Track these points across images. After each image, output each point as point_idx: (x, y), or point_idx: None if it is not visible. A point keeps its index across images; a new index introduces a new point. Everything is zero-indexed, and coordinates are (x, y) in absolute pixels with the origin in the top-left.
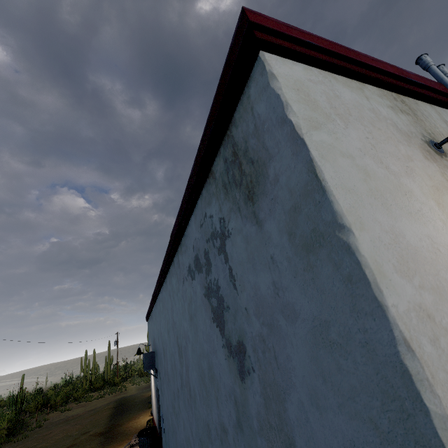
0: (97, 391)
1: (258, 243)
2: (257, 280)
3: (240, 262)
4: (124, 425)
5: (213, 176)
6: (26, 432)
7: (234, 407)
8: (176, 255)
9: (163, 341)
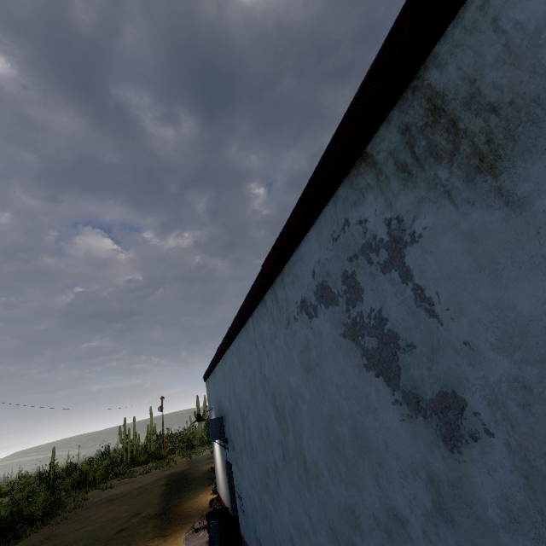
0: (141, 466)
1: (512, 236)
2: (507, 294)
3: (449, 274)
4: (182, 506)
5: (368, 161)
6: (64, 514)
7: (428, 487)
8: (269, 290)
9: (240, 403)
